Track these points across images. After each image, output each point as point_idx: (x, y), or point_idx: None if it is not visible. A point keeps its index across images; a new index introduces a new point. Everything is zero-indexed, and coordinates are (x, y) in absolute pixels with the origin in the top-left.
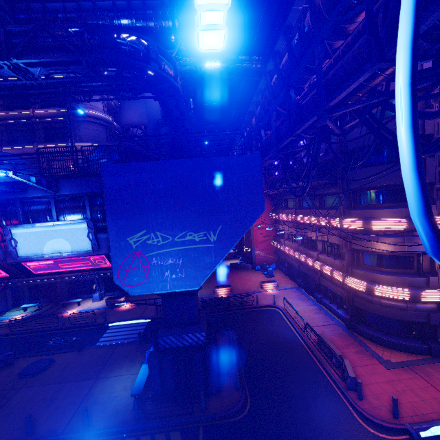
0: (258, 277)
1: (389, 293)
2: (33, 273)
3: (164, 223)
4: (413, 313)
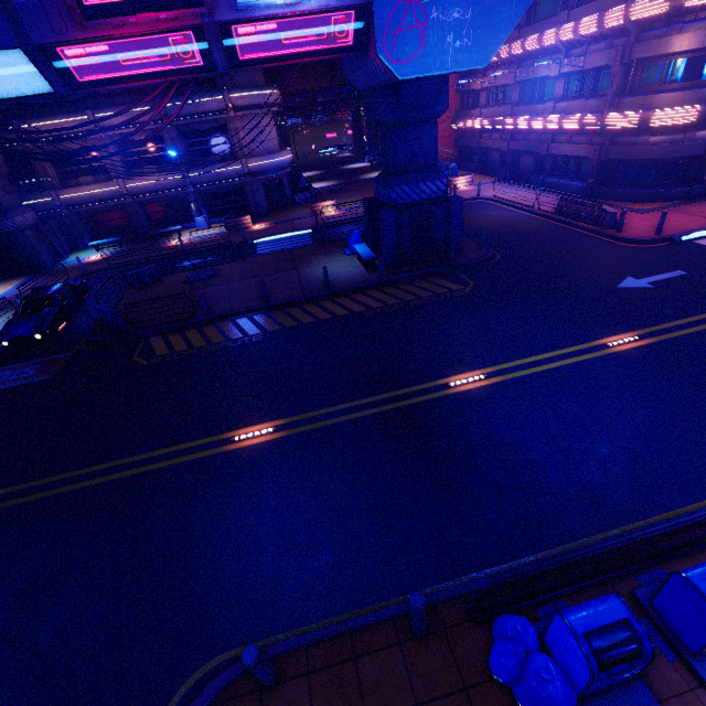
0: None
1: (672, 117)
2: (237, 61)
3: None
4: (689, 145)
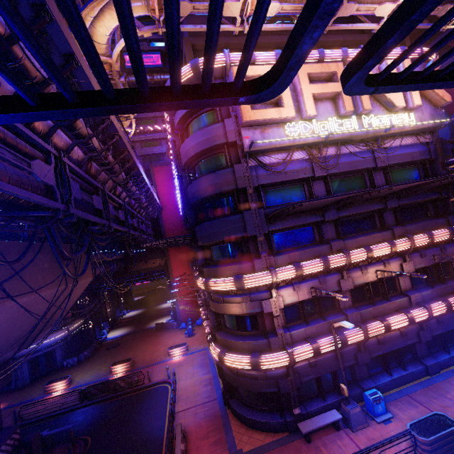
0: (176, 338)
1: (235, 363)
2: None
3: None
4: (264, 383)
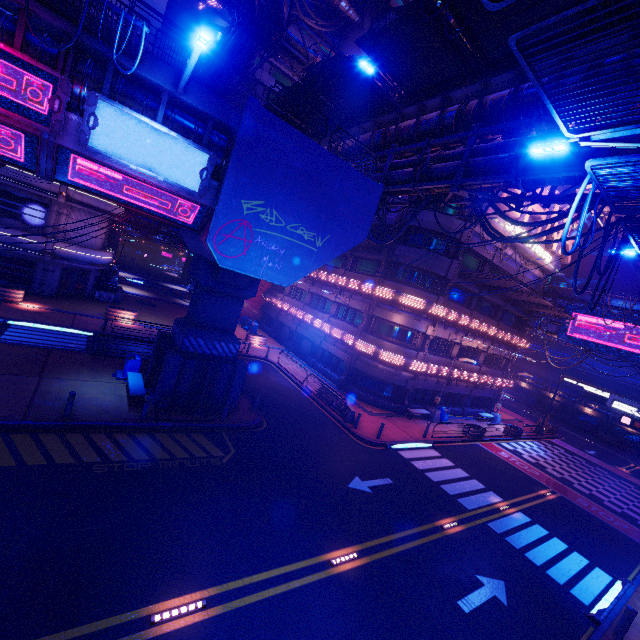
0: (237, 329)
1: (391, 357)
2: (66, 178)
3: (284, 205)
4: (398, 378)
